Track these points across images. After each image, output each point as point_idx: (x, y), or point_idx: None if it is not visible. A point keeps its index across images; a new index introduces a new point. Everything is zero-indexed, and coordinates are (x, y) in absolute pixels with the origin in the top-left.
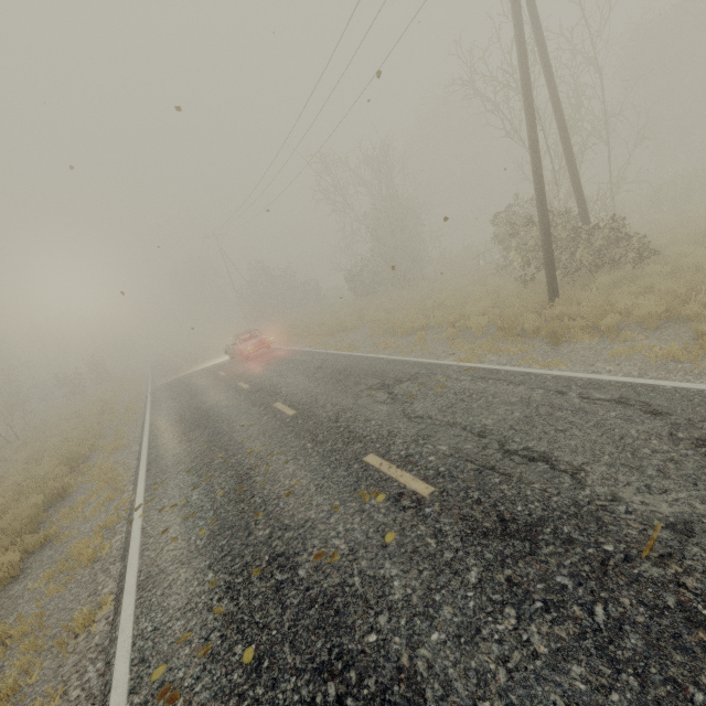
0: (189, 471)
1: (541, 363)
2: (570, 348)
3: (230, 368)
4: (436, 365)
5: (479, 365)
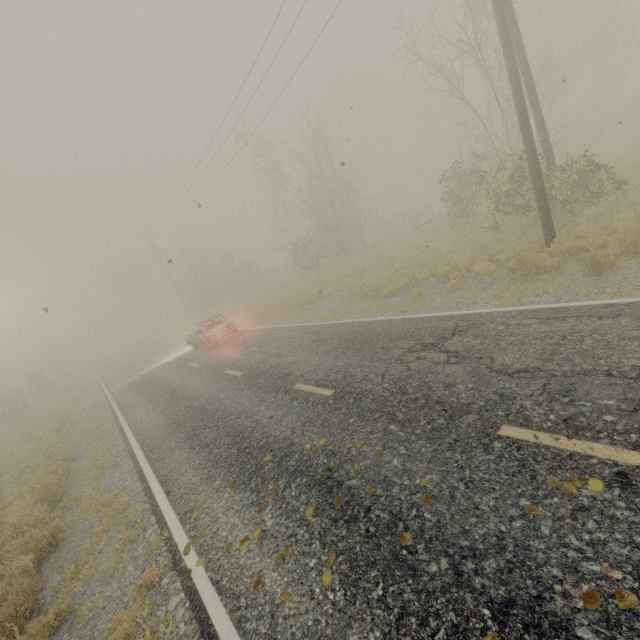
0: (234, 486)
1: (609, 293)
2: (620, 275)
3: (200, 358)
4: (471, 315)
5: (529, 307)
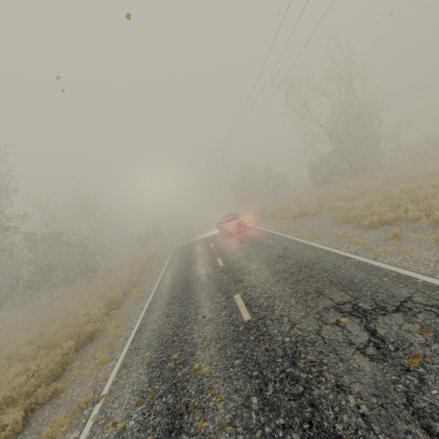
0: (147, 366)
1: None
2: None
3: (217, 241)
4: None
5: None
